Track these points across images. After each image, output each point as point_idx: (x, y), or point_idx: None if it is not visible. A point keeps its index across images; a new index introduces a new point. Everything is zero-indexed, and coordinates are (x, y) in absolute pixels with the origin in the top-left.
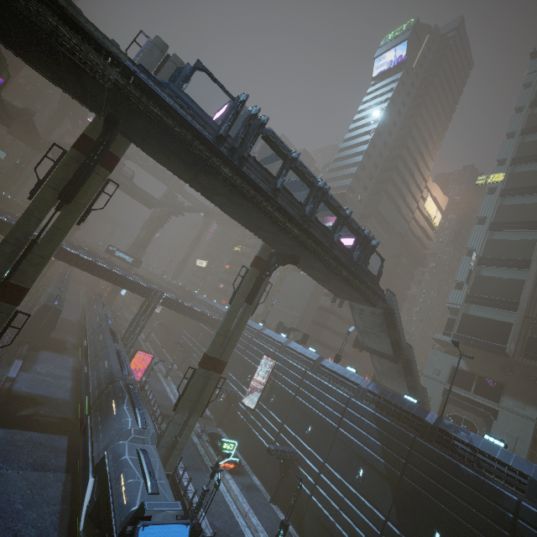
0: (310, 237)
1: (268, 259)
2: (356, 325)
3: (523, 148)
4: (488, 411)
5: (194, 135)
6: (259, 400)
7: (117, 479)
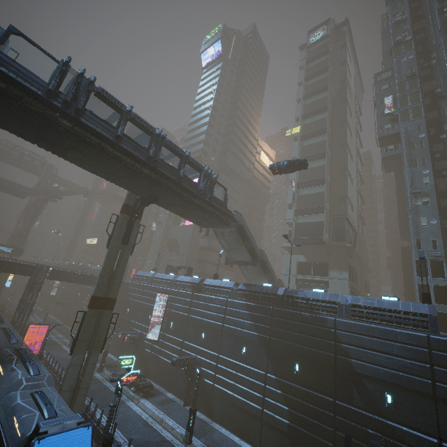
0: (160, 175)
1: (134, 205)
2: (222, 247)
3: (307, 108)
4: (323, 284)
5: (22, 91)
6: (161, 331)
7: (12, 426)
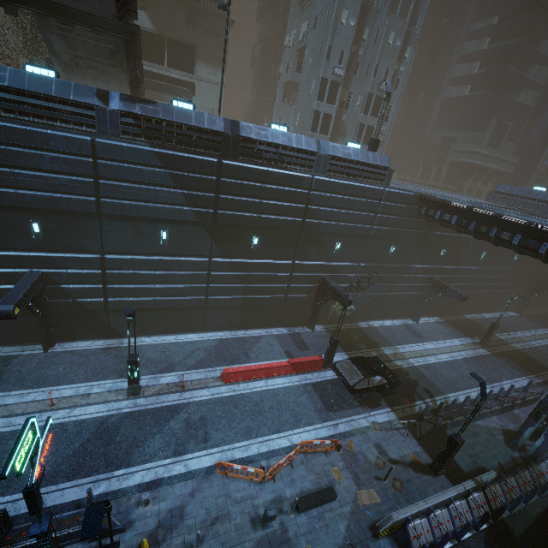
0: None
1: None
2: None
3: None
4: (187, 87)
5: None
6: None
7: None
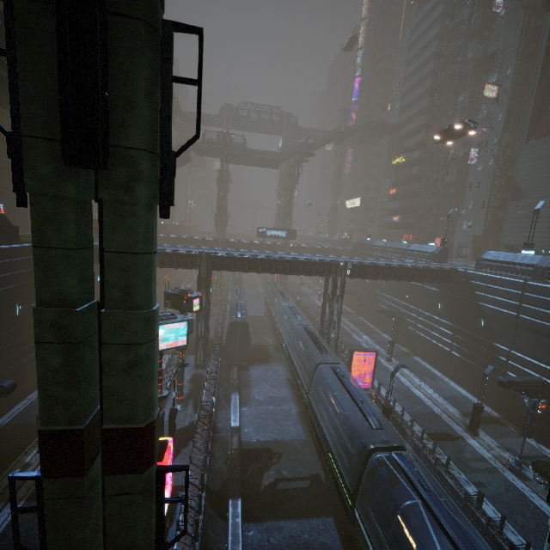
0: None
1: None
2: None
3: None
4: None
5: None
6: None
7: None
